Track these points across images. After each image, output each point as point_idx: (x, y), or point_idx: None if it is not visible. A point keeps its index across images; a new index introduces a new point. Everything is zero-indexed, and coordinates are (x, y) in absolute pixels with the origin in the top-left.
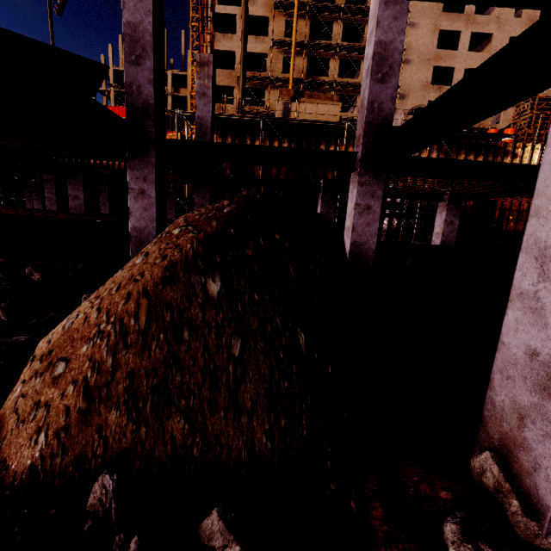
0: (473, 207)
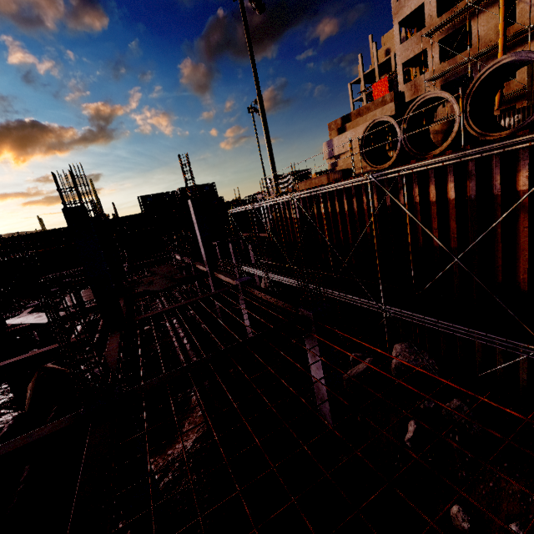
0: None
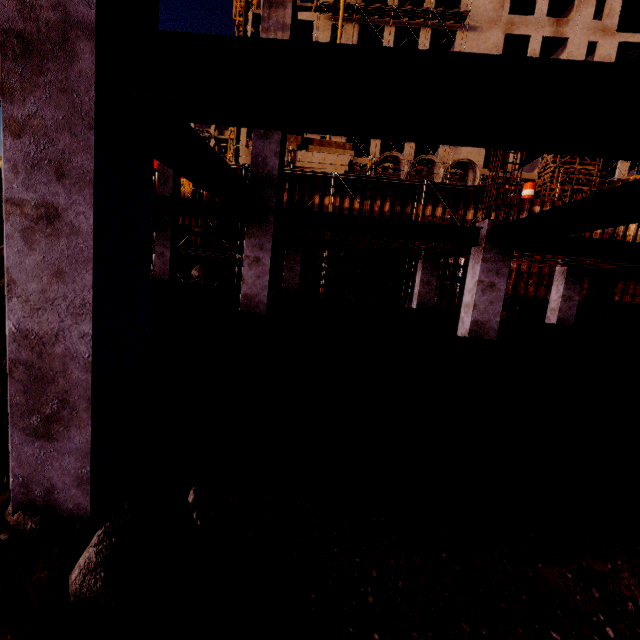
0: None
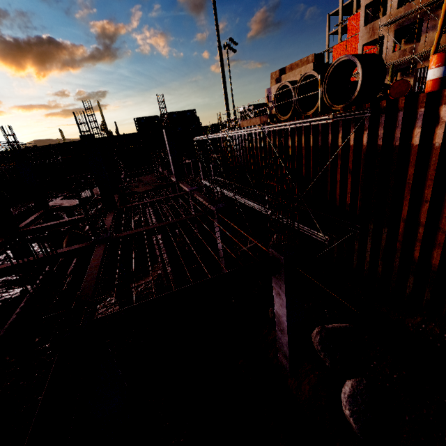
0: (360, 208)
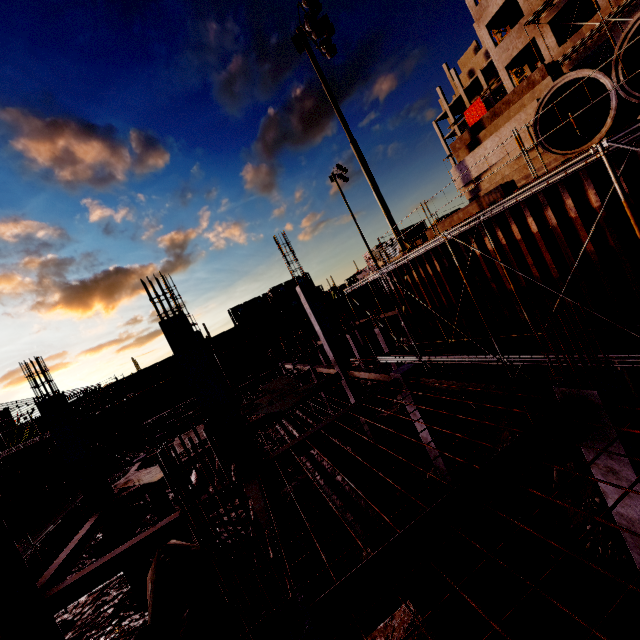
0: None
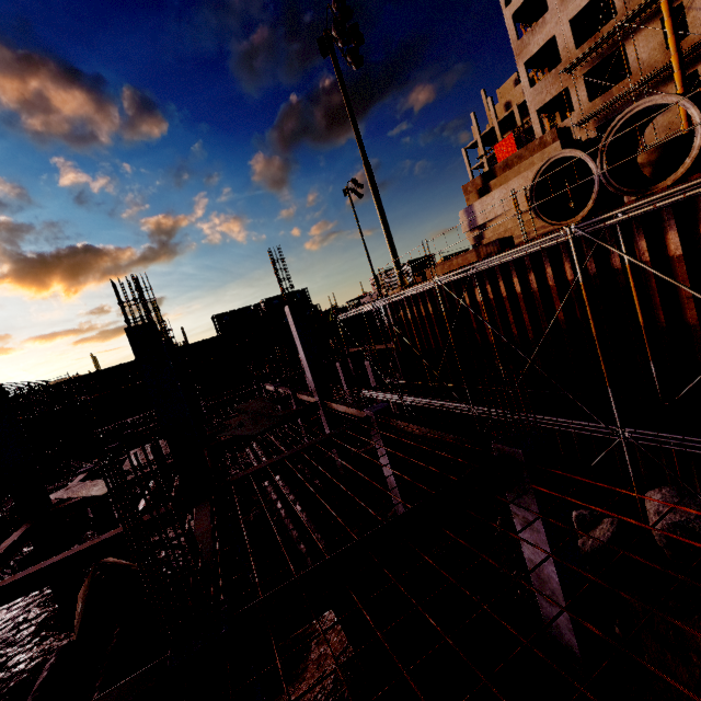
0: None
